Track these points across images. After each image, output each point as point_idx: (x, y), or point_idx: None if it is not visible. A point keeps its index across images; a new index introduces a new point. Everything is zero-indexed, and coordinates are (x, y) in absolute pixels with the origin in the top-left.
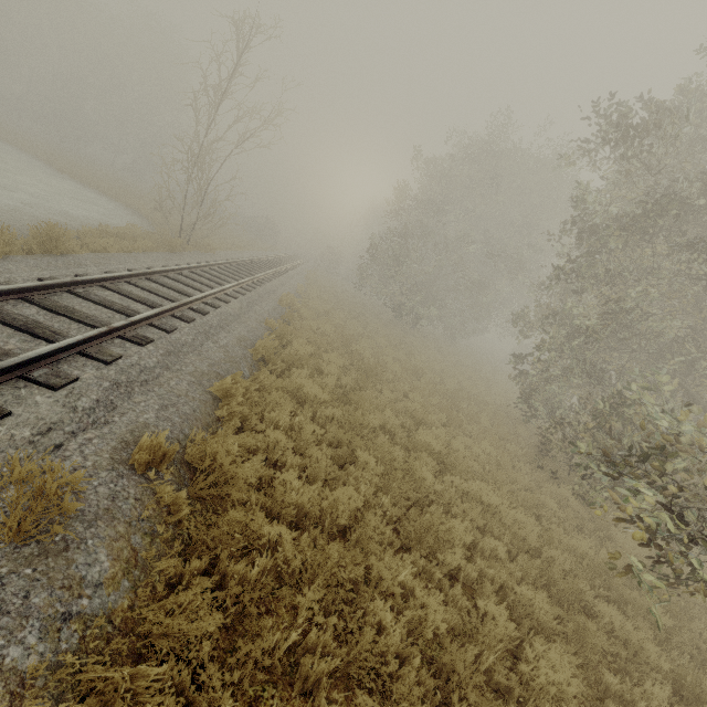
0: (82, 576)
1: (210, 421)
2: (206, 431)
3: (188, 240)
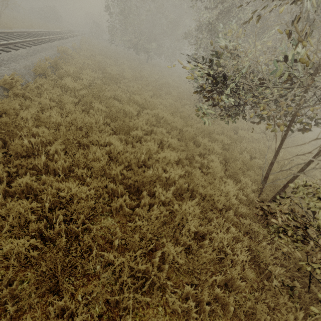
0: None
1: (2, 98)
2: None
3: None
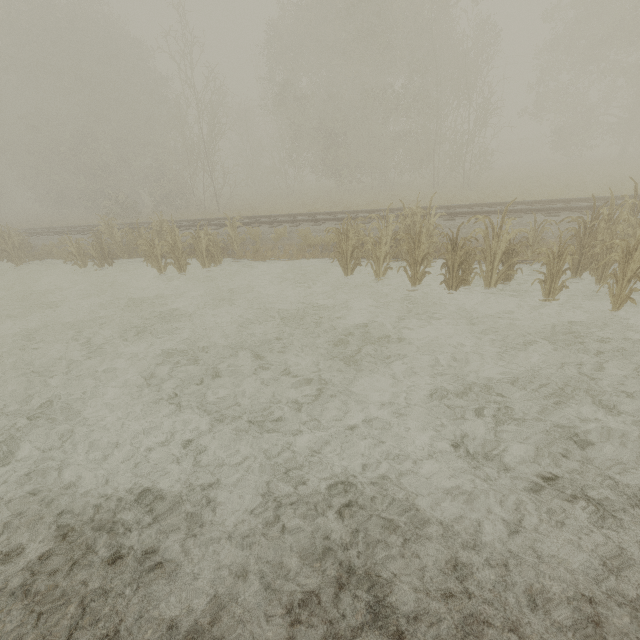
0: None
1: None
2: None
3: None
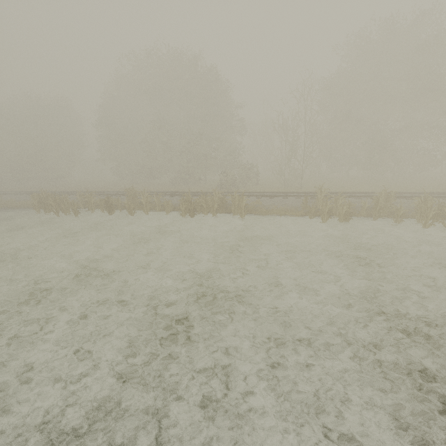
0: None
1: None
2: None
3: None
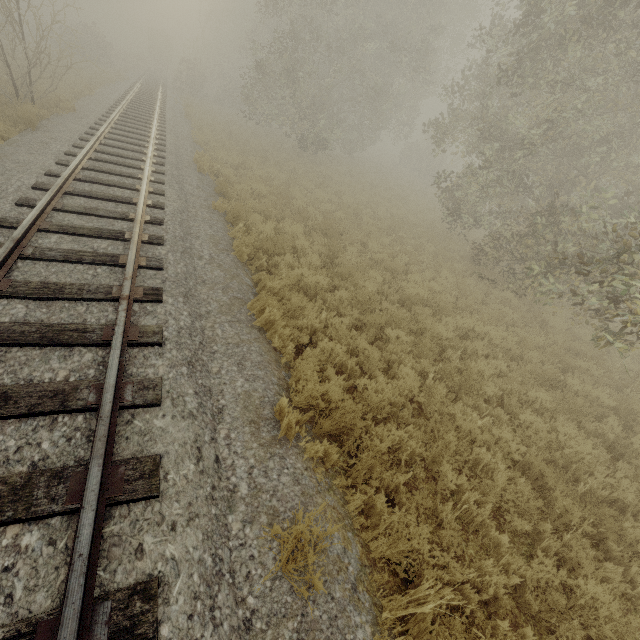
0: (336, 554)
1: (274, 356)
2: (279, 369)
3: (31, 99)
